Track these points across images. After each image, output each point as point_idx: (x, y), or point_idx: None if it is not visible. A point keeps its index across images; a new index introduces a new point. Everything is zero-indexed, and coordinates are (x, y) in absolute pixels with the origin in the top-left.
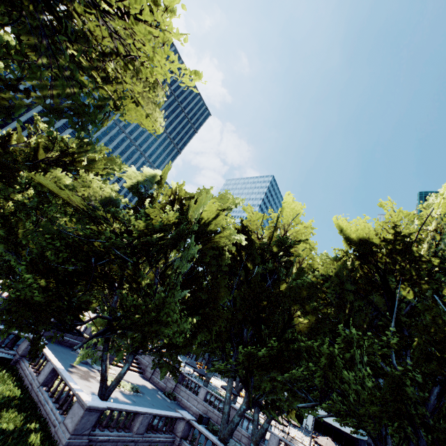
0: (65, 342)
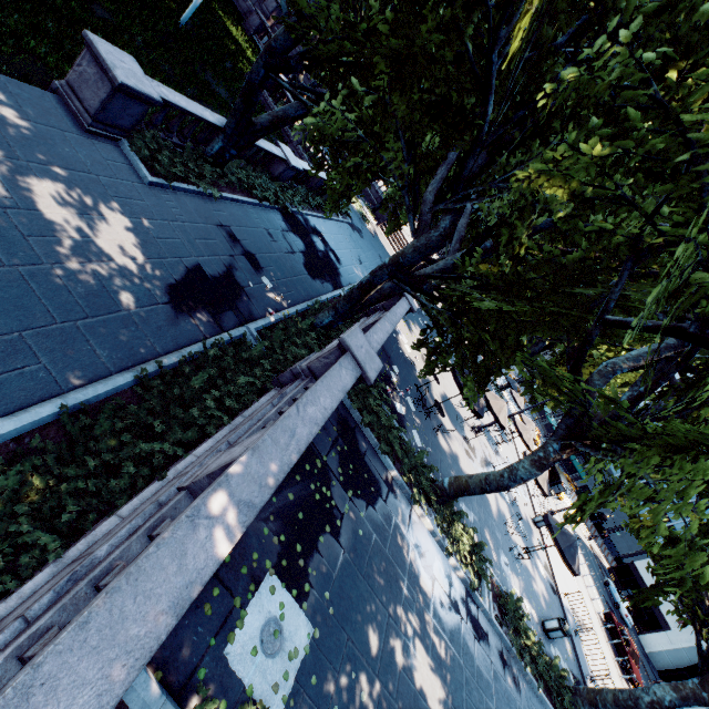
0: (367, 195)
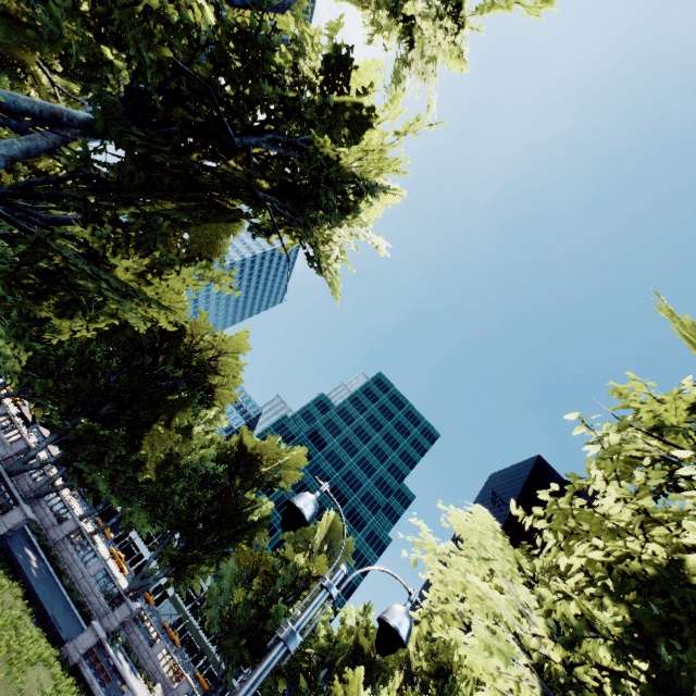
0: None
